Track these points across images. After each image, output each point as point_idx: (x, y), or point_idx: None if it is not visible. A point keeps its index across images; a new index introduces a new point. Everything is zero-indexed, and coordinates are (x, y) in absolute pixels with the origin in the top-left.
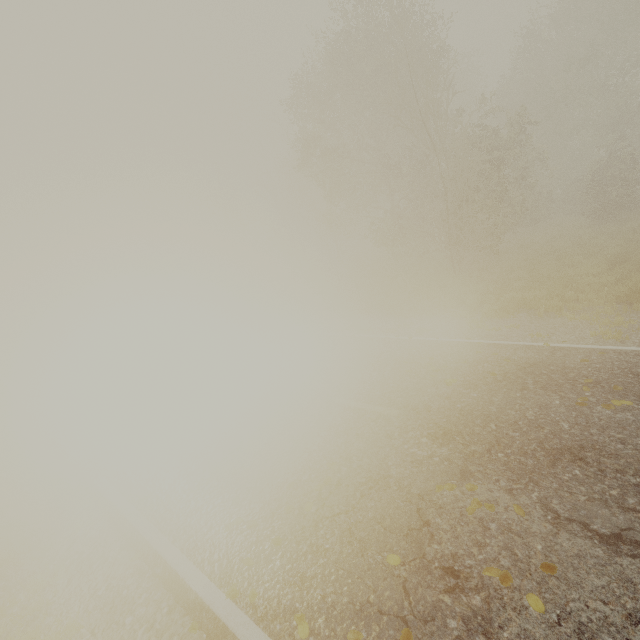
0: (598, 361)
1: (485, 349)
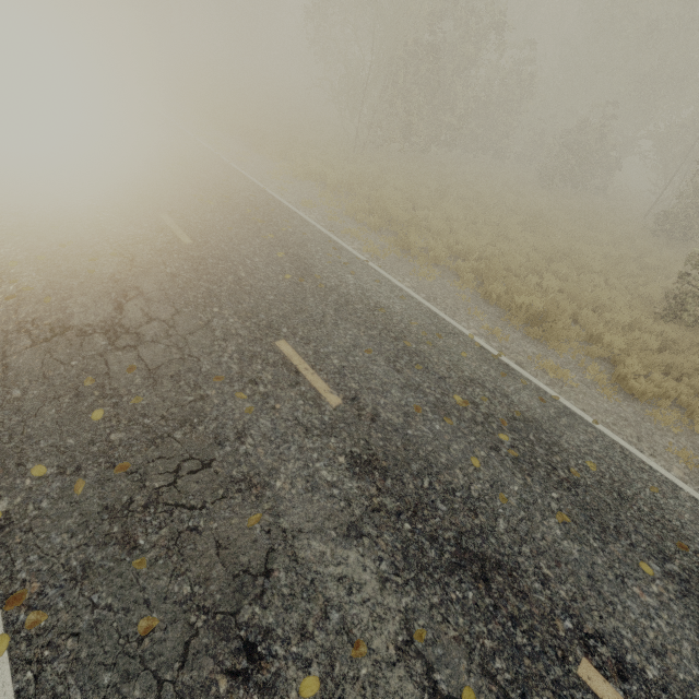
0: (258, 199)
1: (234, 175)
